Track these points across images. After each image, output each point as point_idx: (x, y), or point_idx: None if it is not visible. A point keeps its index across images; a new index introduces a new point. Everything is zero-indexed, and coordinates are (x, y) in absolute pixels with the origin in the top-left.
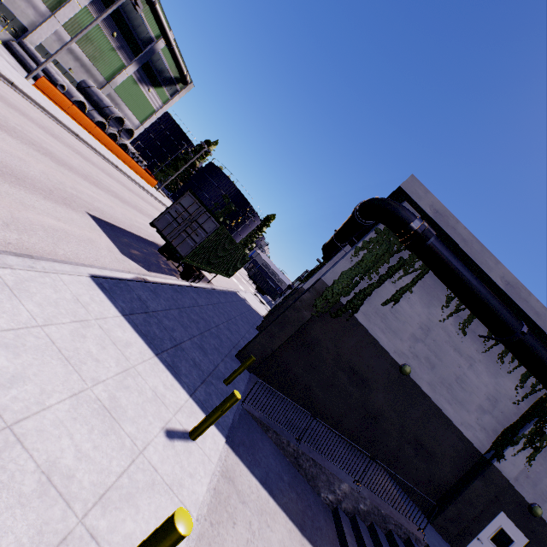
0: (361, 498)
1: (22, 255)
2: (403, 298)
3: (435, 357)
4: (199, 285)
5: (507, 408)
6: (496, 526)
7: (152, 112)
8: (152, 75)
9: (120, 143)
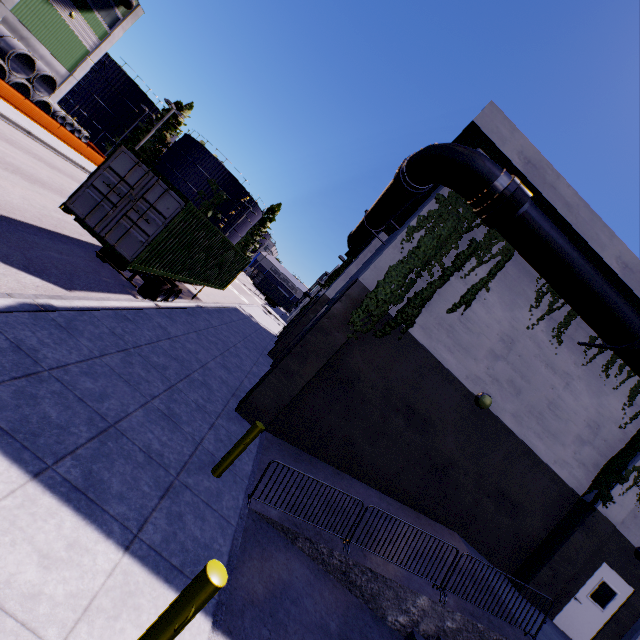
0: (447, 613)
1: None
2: (477, 300)
3: (521, 379)
4: (174, 304)
5: (611, 434)
6: (596, 581)
7: (84, 53)
8: None
9: (36, 99)
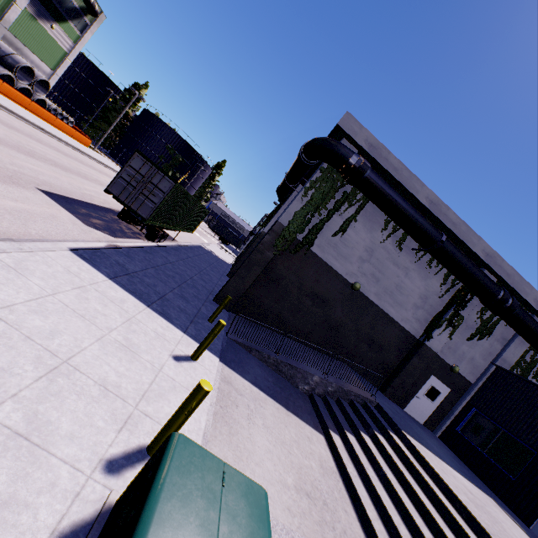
0: (328, 384)
1: (5, 240)
2: (350, 228)
3: (379, 273)
4: (165, 243)
5: (434, 302)
6: (428, 386)
7: (63, 55)
8: (51, 7)
9: (35, 99)
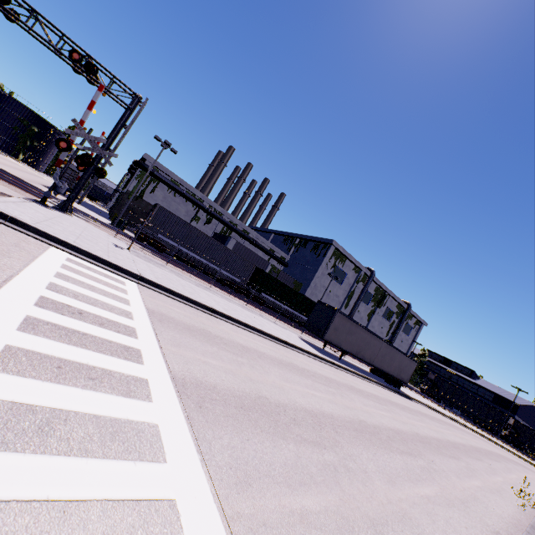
0: None
1: None
2: (156, 190)
3: (169, 205)
4: None
5: (191, 214)
6: None
7: None
8: None
9: None
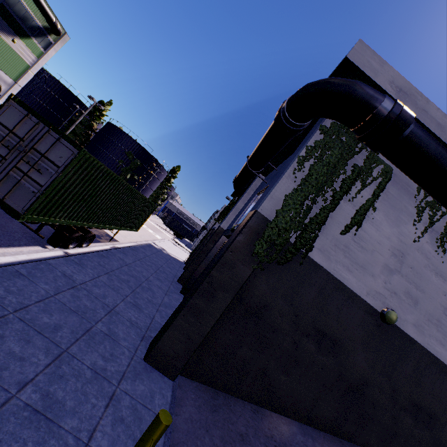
0: None
1: None
2: (366, 219)
3: (416, 289)
4: (87, 248)
5: None
6: None
7: (26, 68)
8: (13, 22)
9: None
